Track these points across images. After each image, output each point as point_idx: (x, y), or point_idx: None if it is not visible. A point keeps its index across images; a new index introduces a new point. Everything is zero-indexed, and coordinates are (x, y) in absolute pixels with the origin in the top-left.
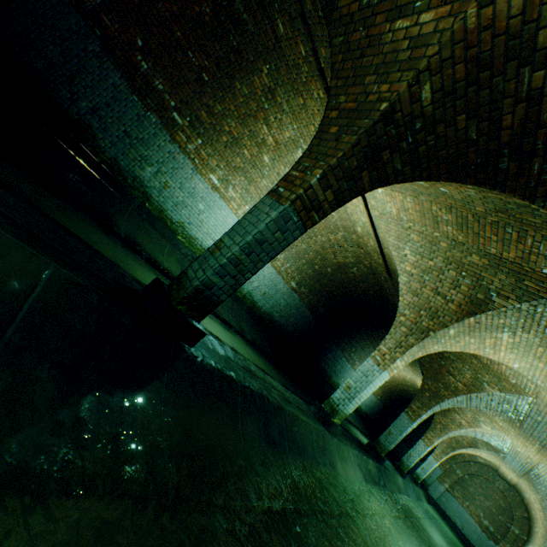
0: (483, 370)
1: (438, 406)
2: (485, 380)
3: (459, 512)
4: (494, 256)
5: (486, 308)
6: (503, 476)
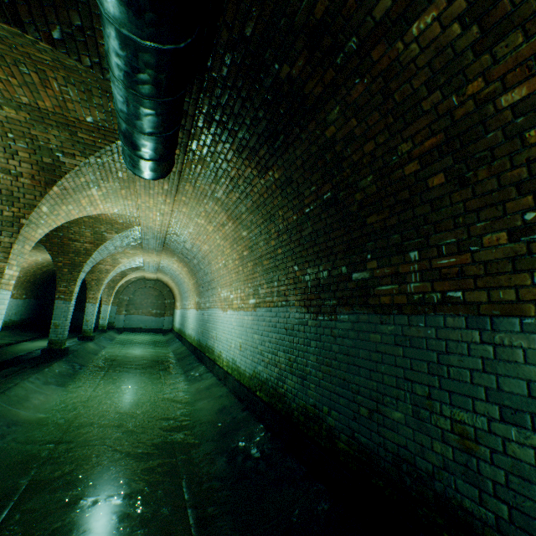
0: (98, 223)
1: (83, 273)
2: (104, 231)
3: (140, 320)
4: (33, 108)
5: (63, 172)
6: (150, 279)
